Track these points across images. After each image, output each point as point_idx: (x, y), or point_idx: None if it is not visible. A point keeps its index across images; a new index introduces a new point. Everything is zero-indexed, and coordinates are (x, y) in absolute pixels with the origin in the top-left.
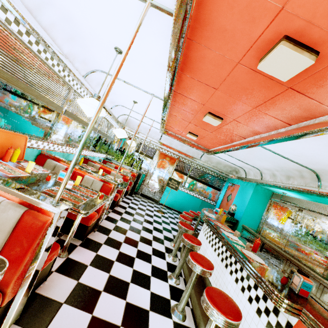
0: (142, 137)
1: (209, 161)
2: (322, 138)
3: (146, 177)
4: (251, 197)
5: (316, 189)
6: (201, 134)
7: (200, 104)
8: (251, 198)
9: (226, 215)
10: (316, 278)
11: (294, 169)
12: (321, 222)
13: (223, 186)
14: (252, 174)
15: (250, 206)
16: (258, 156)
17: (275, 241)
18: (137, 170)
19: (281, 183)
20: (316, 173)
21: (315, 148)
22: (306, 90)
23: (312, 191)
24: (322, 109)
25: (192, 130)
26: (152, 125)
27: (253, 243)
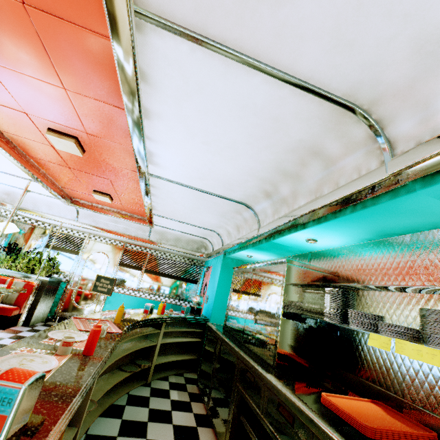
0: (52, 221)
1: (163, 239)
2: (168, 117)
3: (68, 286)
4: (221, 277)
5: (257, 231)
6: (106, 188)
7: (21, 113)
8: (220, 278)
9: (187, 315)
10: (259, 375)
11: (234, 212)
12: (268, 276)
13: (201, 275)
14: (216, 243)
15: (221, 291)
16: (185, 204)
17: (236, 333)
18: (44, 276)
19: (234, 240)
20: (250, 206)
21: (192, 149)
22: (45, 0)
23: (254, 235)
24: (111, 49)
25: (94, 185)
26: (27, 187)
27: (214, 347)
